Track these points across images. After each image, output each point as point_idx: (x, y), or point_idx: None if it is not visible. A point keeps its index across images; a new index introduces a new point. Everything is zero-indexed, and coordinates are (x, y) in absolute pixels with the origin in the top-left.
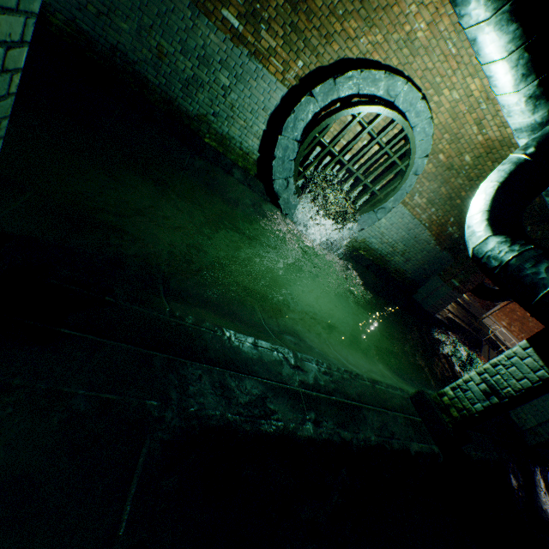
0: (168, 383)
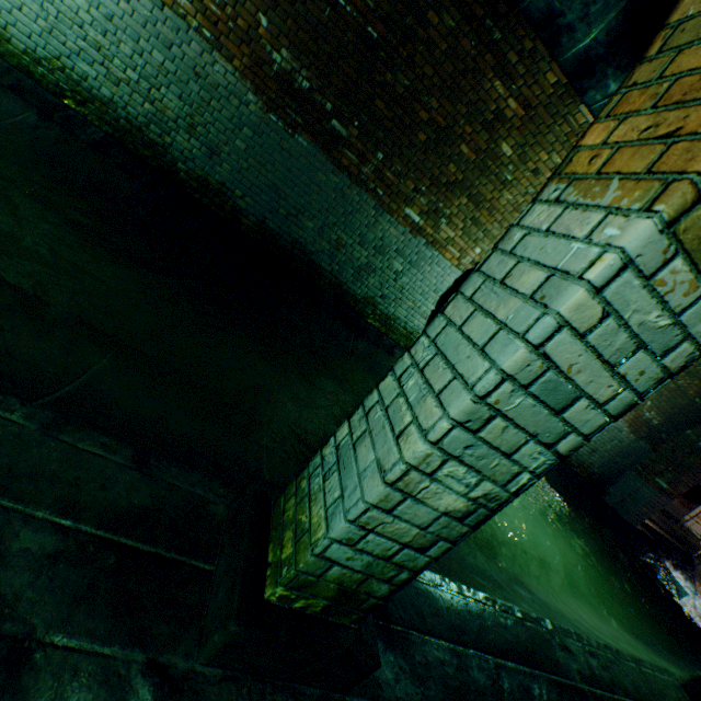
0: (489, 693)
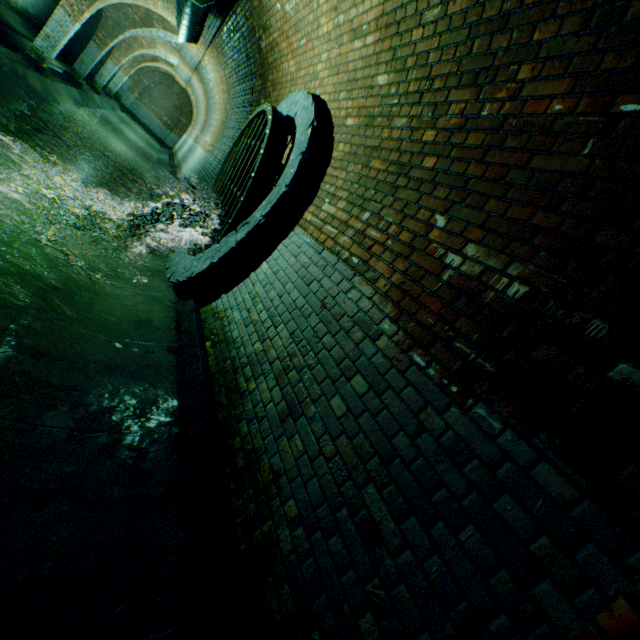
0: None
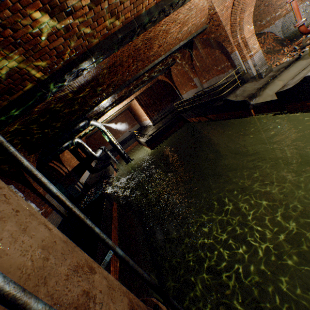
0: None
